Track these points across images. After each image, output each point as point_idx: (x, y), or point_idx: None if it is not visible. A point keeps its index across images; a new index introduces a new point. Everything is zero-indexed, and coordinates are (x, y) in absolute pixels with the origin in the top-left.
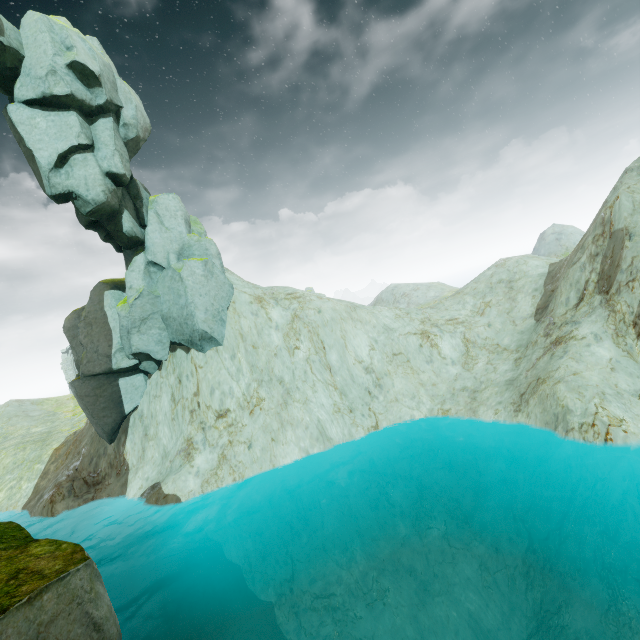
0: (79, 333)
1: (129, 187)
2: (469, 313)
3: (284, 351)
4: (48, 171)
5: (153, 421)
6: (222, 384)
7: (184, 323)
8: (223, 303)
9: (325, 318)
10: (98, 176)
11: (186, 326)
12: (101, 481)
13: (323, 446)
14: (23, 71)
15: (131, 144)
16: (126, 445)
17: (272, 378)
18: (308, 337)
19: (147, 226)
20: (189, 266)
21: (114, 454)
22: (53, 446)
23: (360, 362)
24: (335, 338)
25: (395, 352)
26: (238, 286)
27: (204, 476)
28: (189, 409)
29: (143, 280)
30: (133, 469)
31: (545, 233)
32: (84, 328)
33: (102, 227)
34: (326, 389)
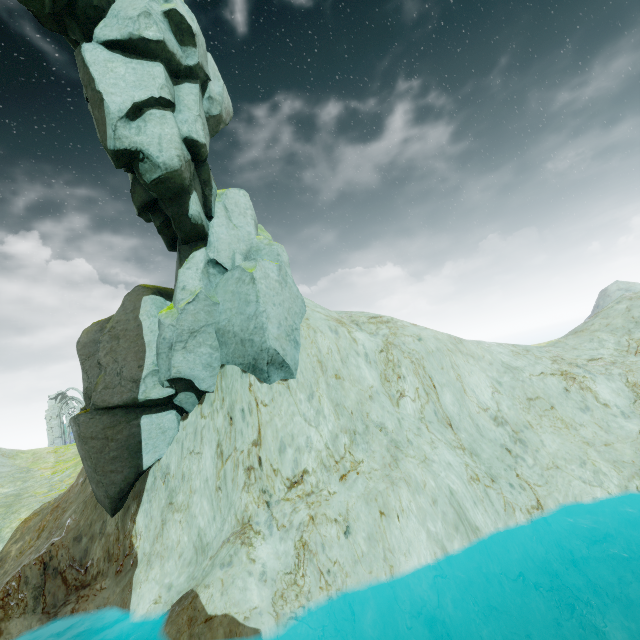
0: (99, 349)
1: (200, 170)
2: (614, 352)
3: (381, 387)
4: (117, 119)
5: (184, 482)
6: (295, 429)
7: (248, 339)
8: (296, 320)
9: (429, 347)
10: (175, 137)
11: (251, 344)
12: (89, 579)
13: (467, 537)
14: (110, 13)
15: (211, 122)
16: (137, 519)
17: (368, 424)
18: (412, 370)
19: (213, 218)
20: (263, 266)
21: (116, 533)
22: (21, 515)
23: (484, 409)
24: (446, 374)
25: (530, 397)
26: (309, 304)
27: (275, 583)
28: (244, 465)
29: (200, 280)
30: (144, 561)
31: (608, 290)
32: (107, 342)
33: (160, 211)
34: (449, 444)
